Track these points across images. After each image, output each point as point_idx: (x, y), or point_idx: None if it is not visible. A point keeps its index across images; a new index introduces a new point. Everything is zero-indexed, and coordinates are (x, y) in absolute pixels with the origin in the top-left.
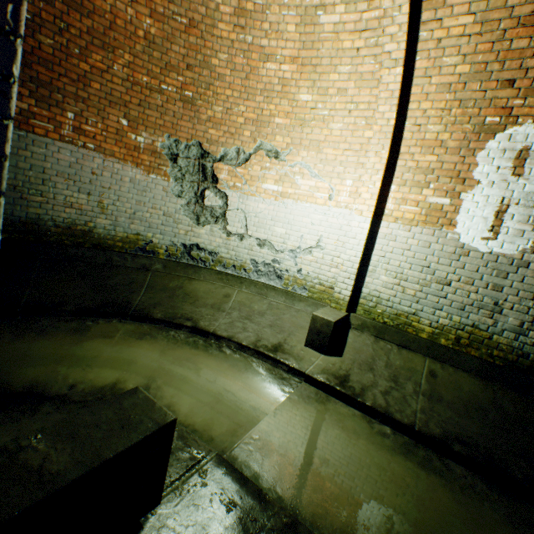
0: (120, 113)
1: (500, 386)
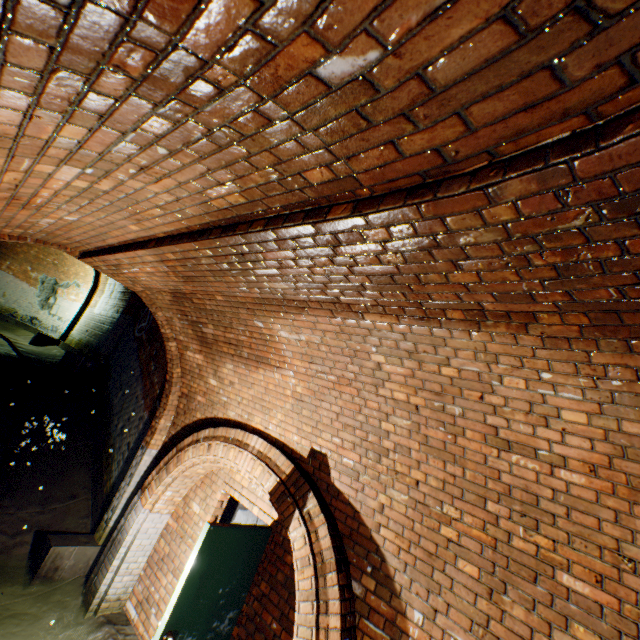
0: (30, 266)
1: None
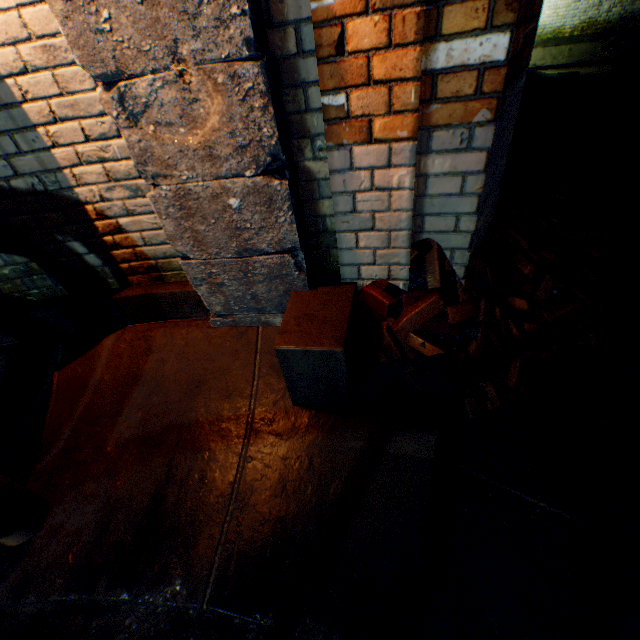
0: None
1: (597, 43)
